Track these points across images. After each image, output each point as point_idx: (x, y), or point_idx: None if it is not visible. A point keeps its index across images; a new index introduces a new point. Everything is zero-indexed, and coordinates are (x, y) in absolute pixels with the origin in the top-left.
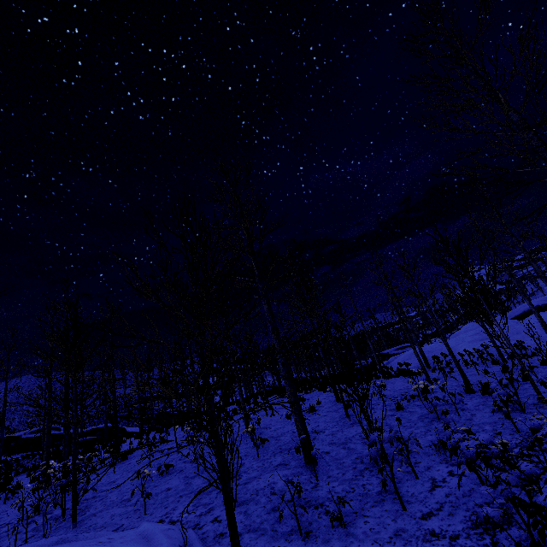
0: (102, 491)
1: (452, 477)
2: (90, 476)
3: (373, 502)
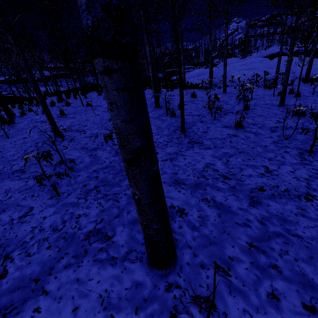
0: None
1: None
2: None
3: None
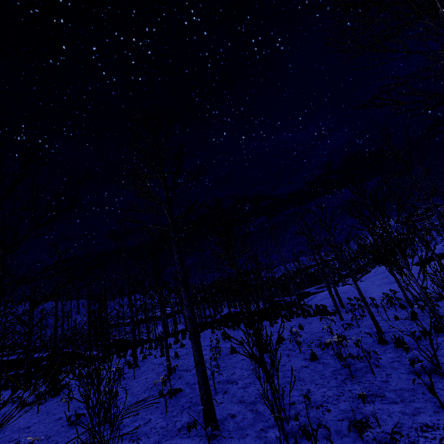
0: (11, 440)
1: None
2: (17, 414)
3: None
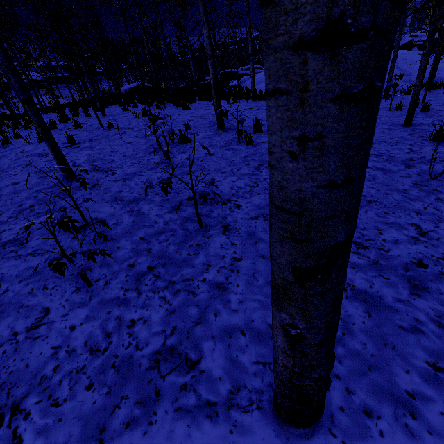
0: None
1: None
2: None
3: None
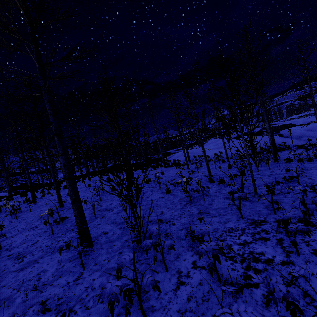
0: None
1: (195, 270)
2: None
3: (121, 308)
